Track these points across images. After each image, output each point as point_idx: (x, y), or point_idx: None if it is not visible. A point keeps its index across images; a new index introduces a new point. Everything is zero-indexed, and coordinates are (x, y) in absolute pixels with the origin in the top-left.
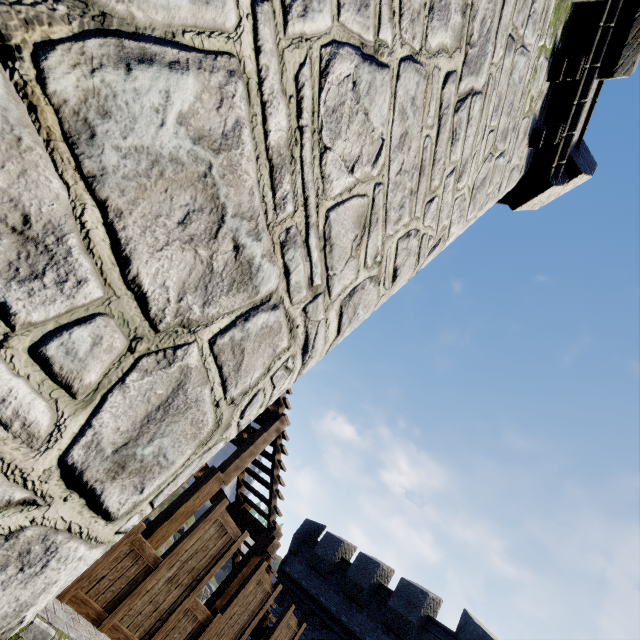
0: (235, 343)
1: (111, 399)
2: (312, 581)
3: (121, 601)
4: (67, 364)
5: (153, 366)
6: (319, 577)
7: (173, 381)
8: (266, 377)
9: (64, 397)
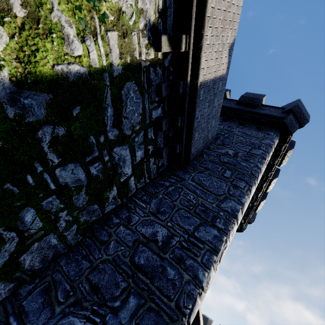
0: None
1: None
2: None
3: None
4: None
5: None
6: None
7: None
8: None
9: None
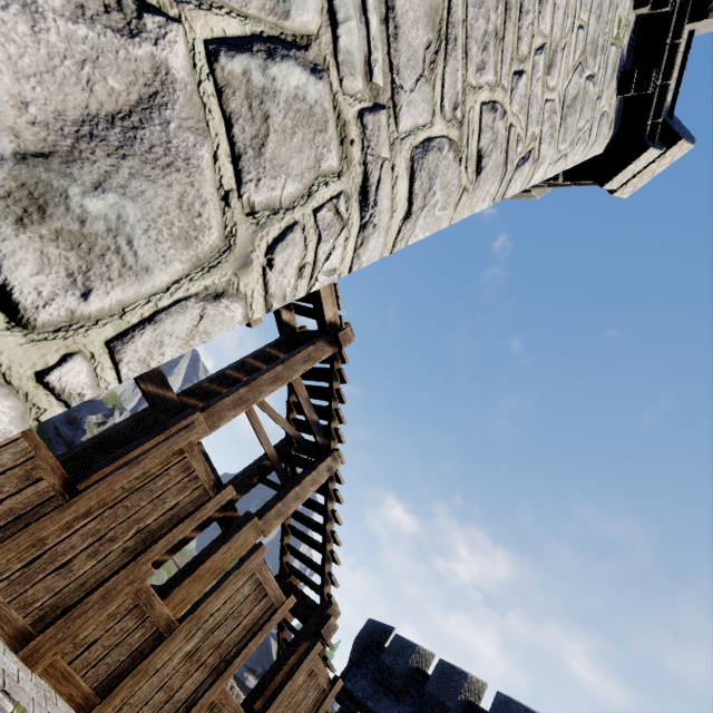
0: (252, 90)
1: (4, 16)
2: (380, 701)
3: (119, 681)
4: None
5: (96, 10)
6: (389, 695)
7: (139, 80)
8: (306, 205)
9: None
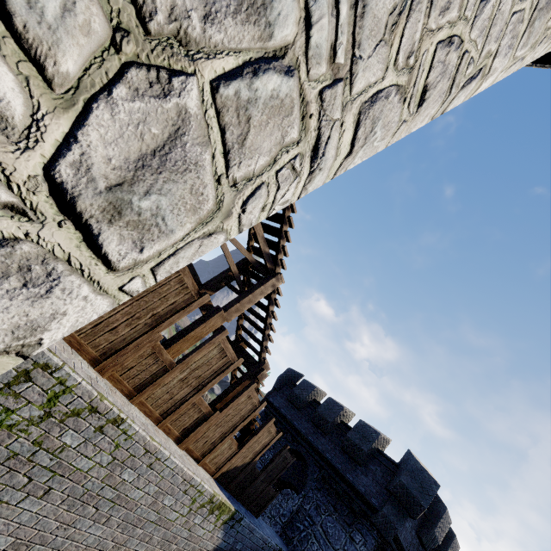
0: (240, 103)
1: (97, 113)
2: (289, 410)
3: (146, 387)
4: (32, 25)
5: (145, 88)
6: (294, 409)
7: (169, 123)
8: (271, 170)
9: (37, 80)
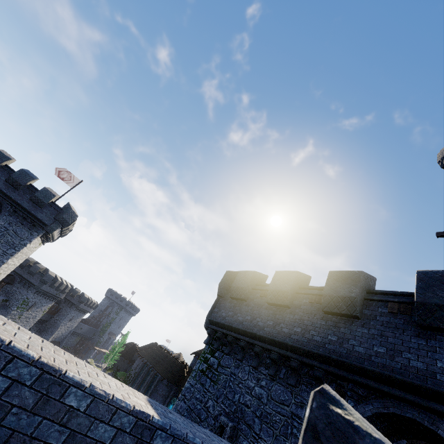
0: None
1: None
2: None
3: None
4: None
5: None
6: None
7: None
8: None
9: None
